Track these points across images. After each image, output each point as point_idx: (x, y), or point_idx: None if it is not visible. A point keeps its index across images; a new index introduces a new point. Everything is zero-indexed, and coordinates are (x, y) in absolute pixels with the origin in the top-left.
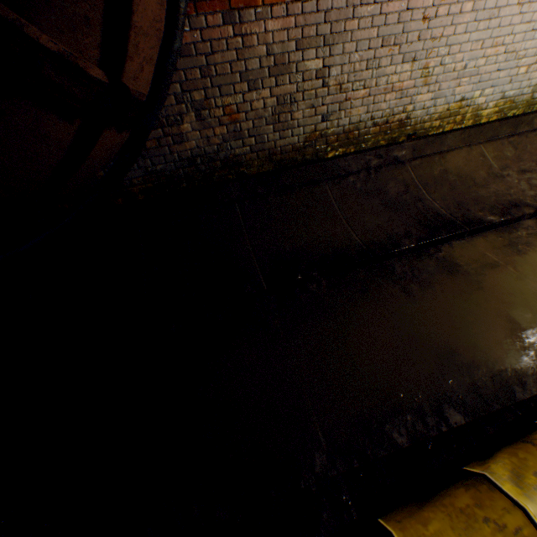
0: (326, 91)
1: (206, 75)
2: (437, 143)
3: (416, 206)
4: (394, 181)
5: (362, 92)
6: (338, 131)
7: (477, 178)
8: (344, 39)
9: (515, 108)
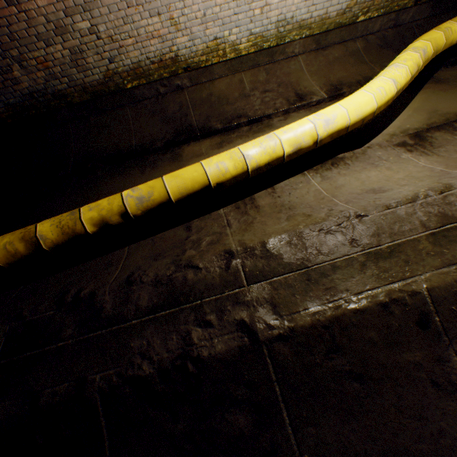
0: (103, 42)
1: (14, 39)
2: (208, 73)
3: (181, 120)
4: (174, 103)
5: (131, 41)
6: (126, 69)
7: (231, 98)
8: (97, 5)
9: (268, 41)
